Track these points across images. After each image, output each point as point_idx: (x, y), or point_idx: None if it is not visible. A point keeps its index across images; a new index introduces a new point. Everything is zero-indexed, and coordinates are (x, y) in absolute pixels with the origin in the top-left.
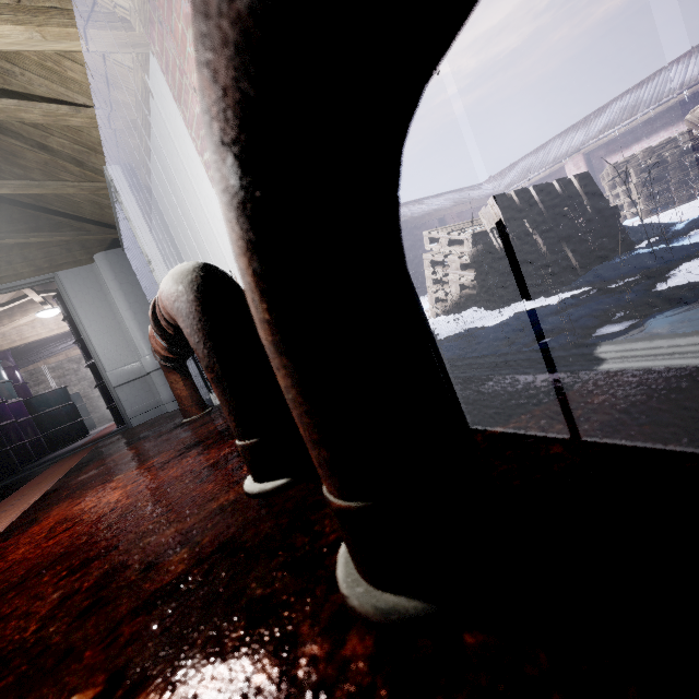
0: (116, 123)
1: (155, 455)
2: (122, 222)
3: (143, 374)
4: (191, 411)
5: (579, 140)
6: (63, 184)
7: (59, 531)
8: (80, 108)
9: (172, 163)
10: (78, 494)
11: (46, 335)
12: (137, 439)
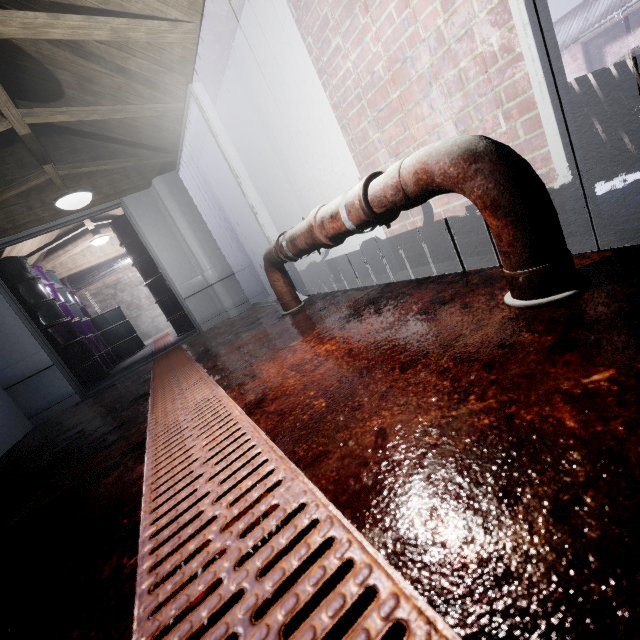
0: (204, 37)
1: (309, 329)
2: (187, 143)
3: (205, 286)
4: (291, 304)
5: (577, 28)
6: (141, 107)
7: (311, 368)
8: (176, 23)
9: (261, 74)
10: (263, 358)
11: (95, 263)
12: (240, 332)
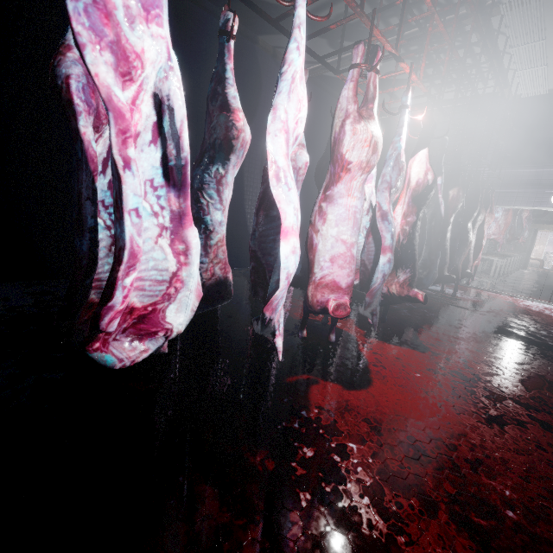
0: None
1: None
2: None
3: None
4: None
5: None
6: None
7: None
8: None
9: None
10: None
11: None
12: None
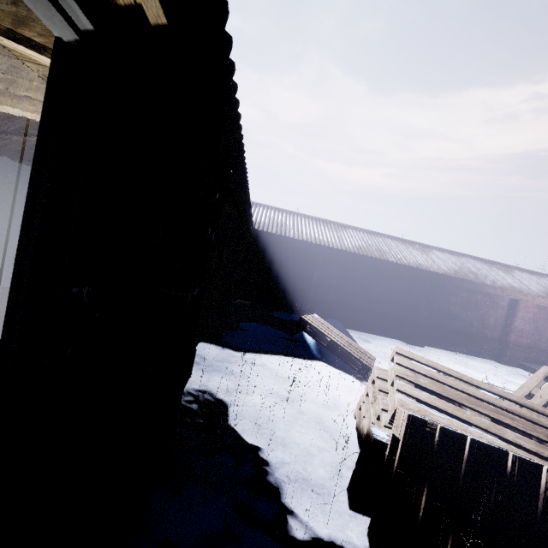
0: None
1: None
2: None
3: None
4: None
5: None
6: None
7: None
8: None
9: None
10: None
11: None
12: None
